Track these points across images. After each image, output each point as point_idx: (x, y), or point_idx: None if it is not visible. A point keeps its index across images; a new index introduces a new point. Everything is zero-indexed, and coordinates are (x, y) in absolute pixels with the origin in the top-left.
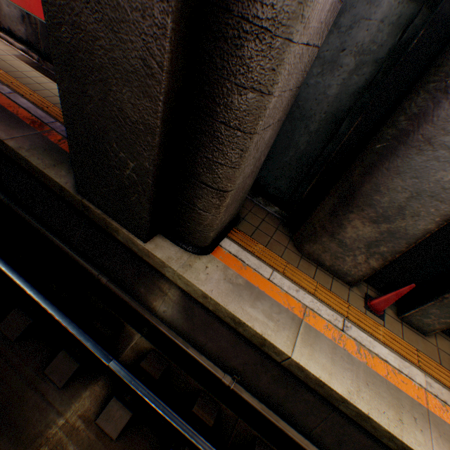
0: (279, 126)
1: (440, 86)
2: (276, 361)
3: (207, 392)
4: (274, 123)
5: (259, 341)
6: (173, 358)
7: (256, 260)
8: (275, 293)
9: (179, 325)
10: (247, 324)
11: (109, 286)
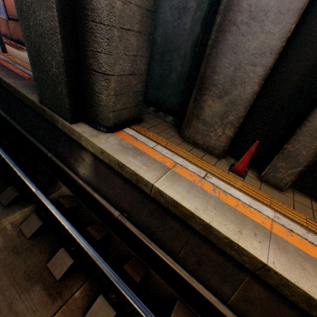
0: (146, 41)
1: None
2: (150, 197)
3: (103, 224)
4: (136, 32)
5: (135, 179)
6: (87, 206)
7: (146, 139)
8: (154, 154)
9: (92, 181)
10: (126, 165)
11: (52, 159)
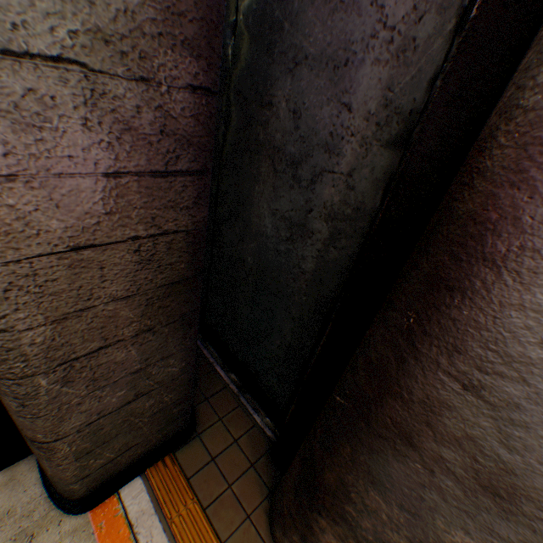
0: (178, 328)
1: (401, 323)
2: None
3: None
4: (130, 336)
5: None
6: None
7: (165, 542)
8: None
9: None
10: None
11: None
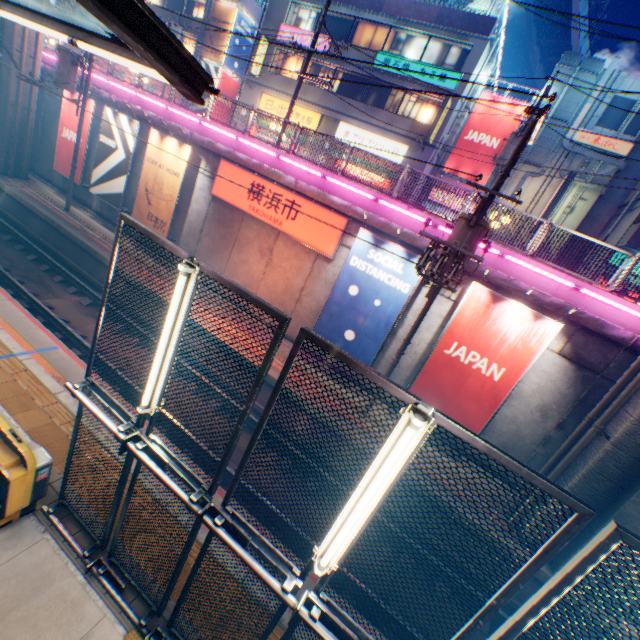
0: None
1: None
2: None
3: None
4: None
5: None
6: None
7: None
8: None
9: None
10: None
11: None
